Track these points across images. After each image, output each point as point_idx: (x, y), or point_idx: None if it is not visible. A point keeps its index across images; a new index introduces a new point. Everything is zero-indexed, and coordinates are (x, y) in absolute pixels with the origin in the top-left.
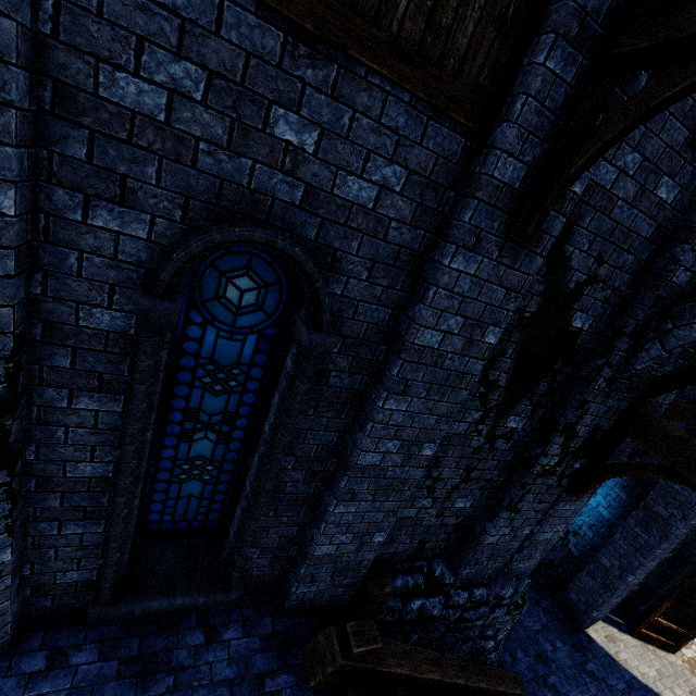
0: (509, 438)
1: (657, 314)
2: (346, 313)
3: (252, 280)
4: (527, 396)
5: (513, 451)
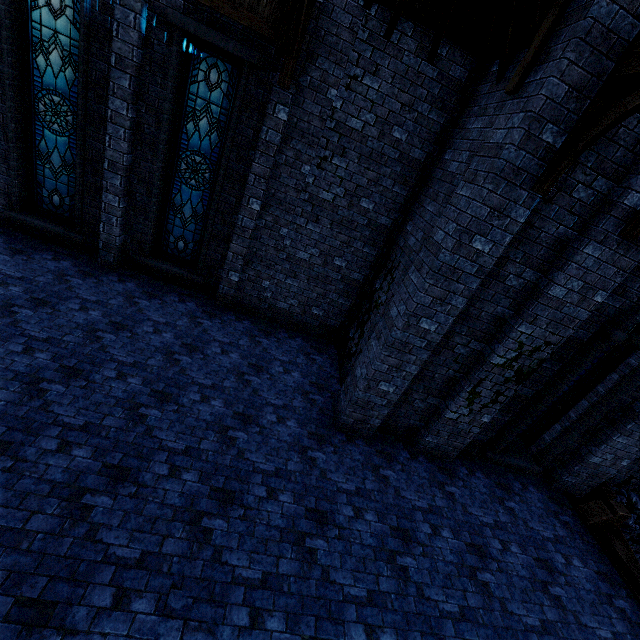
0: None
1: None
2: None
3: None
4: None
5: None
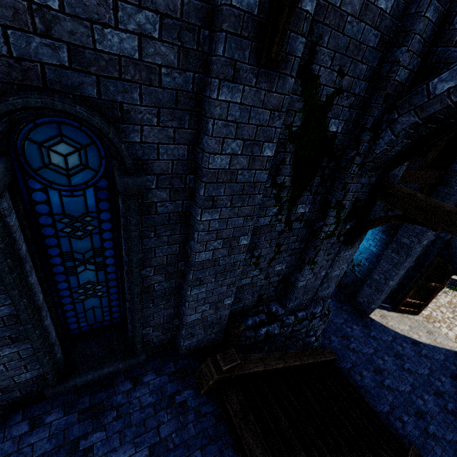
0: (301, 220)
1: (387, 109)
2: (151, 156)
3: (69, 144)
4: (308, 189)
5: (306, 227)
